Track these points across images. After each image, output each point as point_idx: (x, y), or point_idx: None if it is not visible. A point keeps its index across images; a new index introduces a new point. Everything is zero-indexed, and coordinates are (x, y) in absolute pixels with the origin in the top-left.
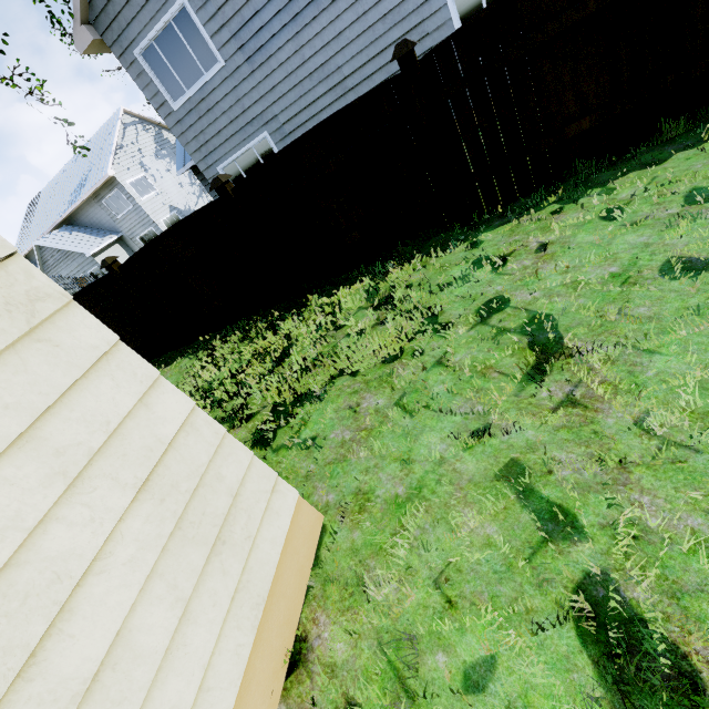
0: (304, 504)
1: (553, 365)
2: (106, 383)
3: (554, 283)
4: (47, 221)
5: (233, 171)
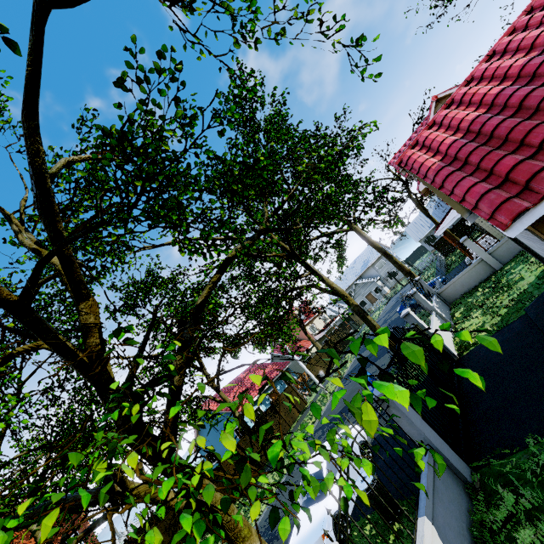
0: None
1: None
2: None
3: None
4: (349, 281)
5: None
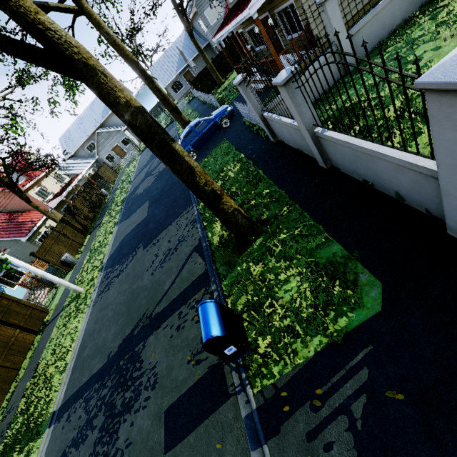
0: None
1: None
2: None
3: None
4: (88, 130)
5: (224, 40)
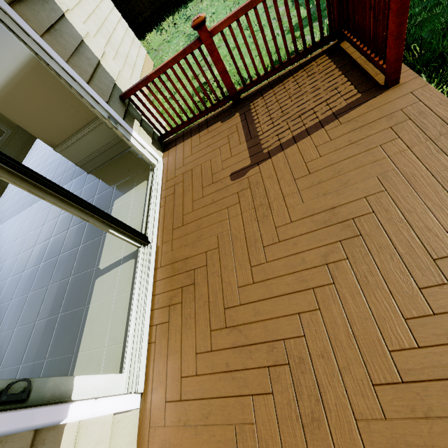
0: (148, 56)
1: None
2: (108, 1)
3: (201, 6)
4: None
5: None
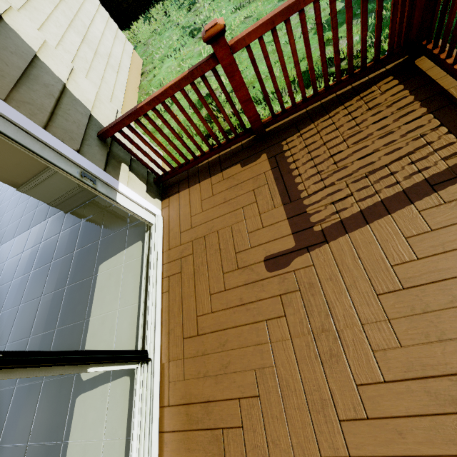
0: (136, 52)
1: (193, 7)
2: None
3: None
4: None
5: None
